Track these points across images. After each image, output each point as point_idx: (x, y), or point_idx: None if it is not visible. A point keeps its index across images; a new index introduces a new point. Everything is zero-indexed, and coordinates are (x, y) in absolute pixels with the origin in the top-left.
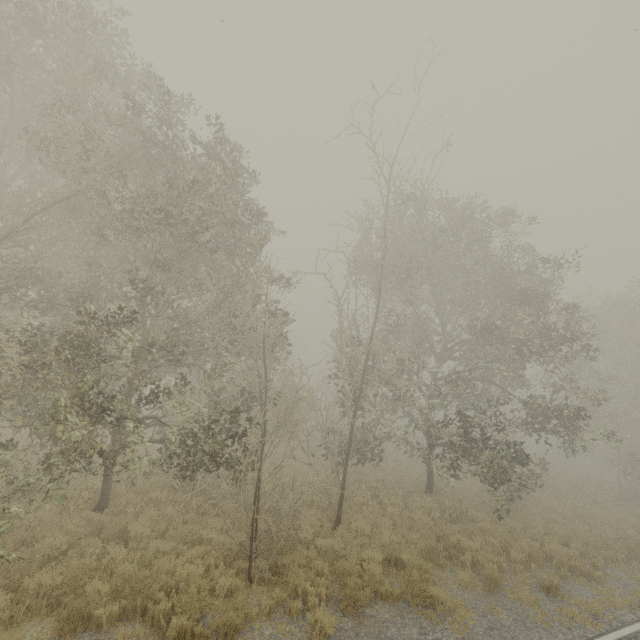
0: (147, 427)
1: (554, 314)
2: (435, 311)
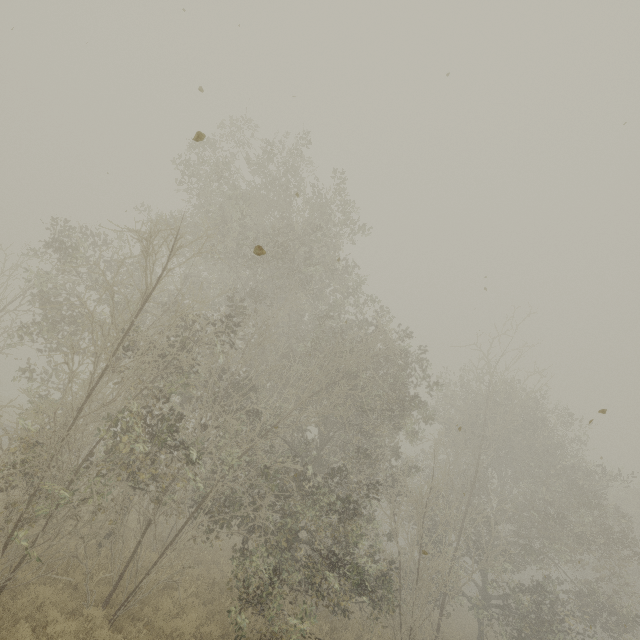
0: (299, 544)
1: (612, 517)
2: (496, 471)
